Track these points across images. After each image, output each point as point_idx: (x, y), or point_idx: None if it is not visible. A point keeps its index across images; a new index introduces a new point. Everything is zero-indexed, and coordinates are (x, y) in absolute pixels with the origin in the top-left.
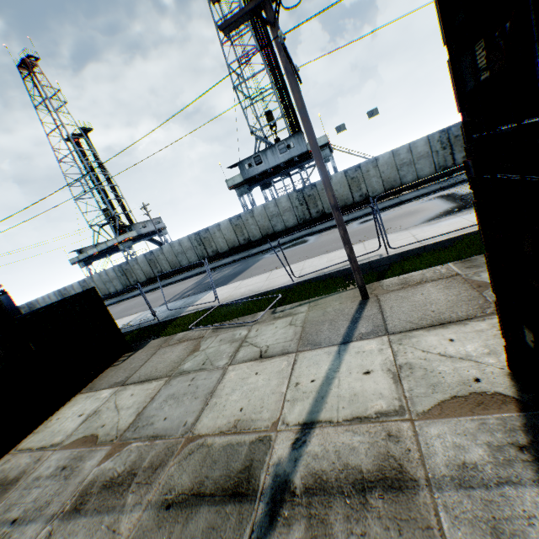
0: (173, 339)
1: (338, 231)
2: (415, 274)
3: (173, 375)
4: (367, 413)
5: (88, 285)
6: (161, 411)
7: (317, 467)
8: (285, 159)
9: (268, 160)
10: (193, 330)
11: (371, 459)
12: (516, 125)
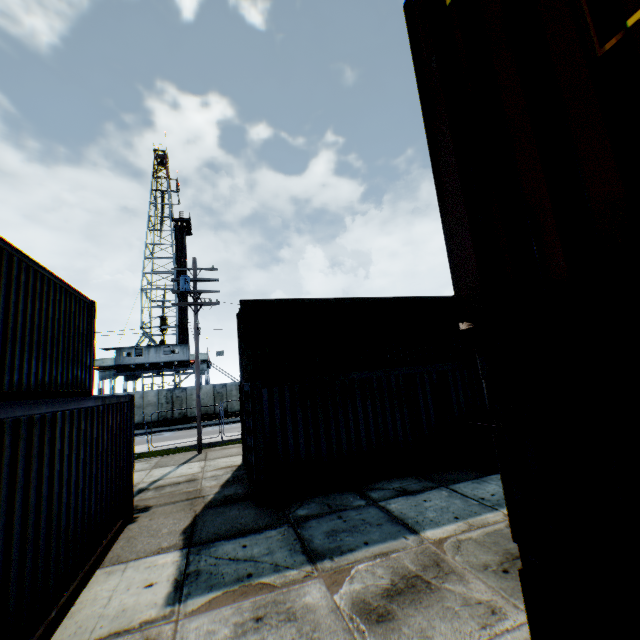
0: None
1: (194, 430)
2: (231, 445)
3: None
4: (187, 474)
5: None
6: None
7: (161, 484)
8: (167, 360)
9: (149, 355)
10: None
11: (185, 479)
12: (242, 378)
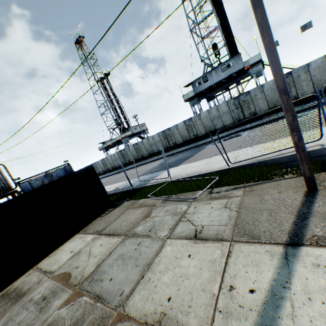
0: (137, 203)
1: (268, 126)
2: None
3: (128, 235)
4: None
5: (105, 162)
6: (111, 269)
7: None
8: (226, 76)
9: (212, 78)
10: (150, 198)
11: None
12: None
